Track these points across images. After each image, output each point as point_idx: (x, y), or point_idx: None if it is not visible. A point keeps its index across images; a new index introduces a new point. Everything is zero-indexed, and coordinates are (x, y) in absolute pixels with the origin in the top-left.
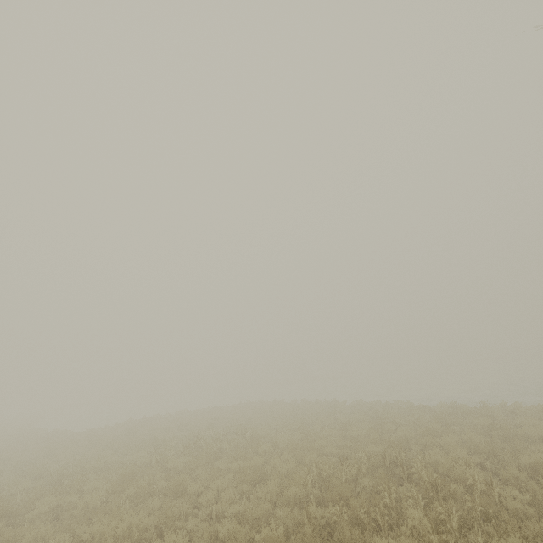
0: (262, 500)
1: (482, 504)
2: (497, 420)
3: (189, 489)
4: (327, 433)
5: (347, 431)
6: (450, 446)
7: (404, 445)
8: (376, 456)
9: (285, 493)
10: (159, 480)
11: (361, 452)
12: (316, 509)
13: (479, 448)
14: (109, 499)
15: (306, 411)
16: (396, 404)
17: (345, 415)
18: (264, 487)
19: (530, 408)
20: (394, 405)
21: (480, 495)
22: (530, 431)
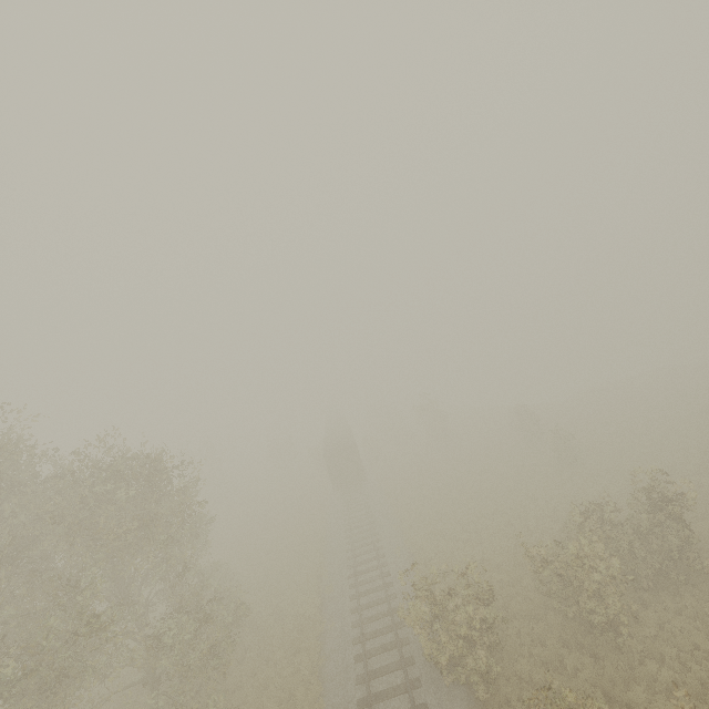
0: None
1: None
2: None
3: None
4: None
5: None
6: None
7: None
8: None
9: None
10: None
11: None
12: None
13: None
14: None
15: None
16: None
17: None
18: None
19: None
20: None
21: None
22: None
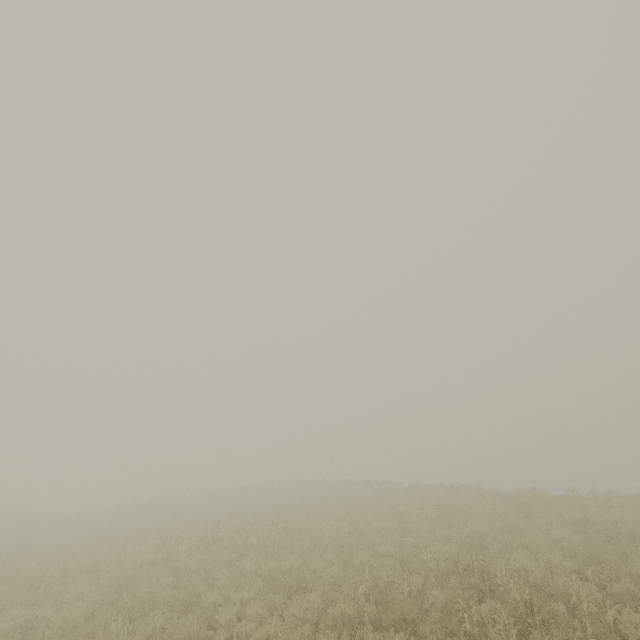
0: (299, 617)
1: (596, 634)
2: (590, 512)
3: (203, 600)
4: (380, 524)
5: (405, 522)
6: (539, 547)
7: (478, 543)
8: (446, 559)
9: (330, 610)
10: (164, 586)
11: (427, 553)
12: (373, 635)
13: (577, 551)
14: (97, 612)
15: (353, 494)
16: (463, 488)
17: (401, 501)
18: (301, 599)
19: (629, 498)
20: (461, 490)
21: (593, 622)
22: (636, 528)
